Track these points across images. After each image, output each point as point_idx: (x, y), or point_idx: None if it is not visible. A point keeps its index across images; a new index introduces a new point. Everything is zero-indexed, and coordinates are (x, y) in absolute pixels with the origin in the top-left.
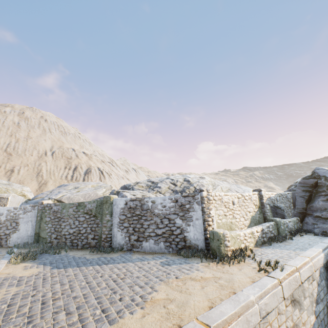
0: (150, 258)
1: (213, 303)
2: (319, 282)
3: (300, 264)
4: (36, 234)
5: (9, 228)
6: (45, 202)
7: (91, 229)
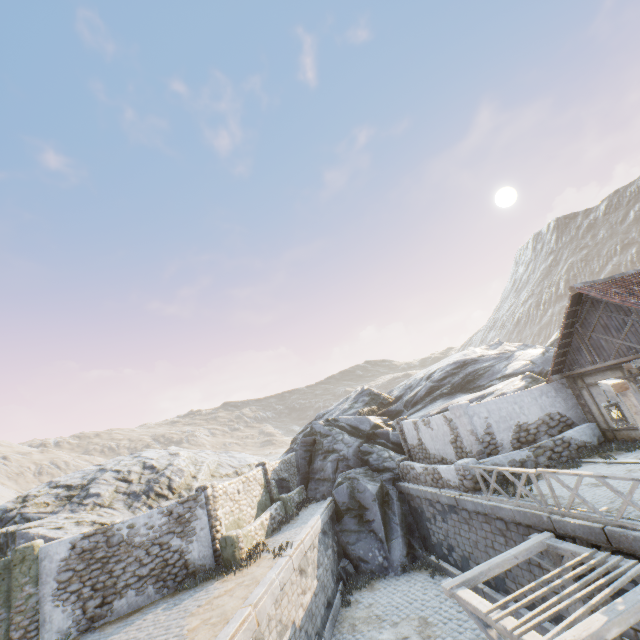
0: (141, 615)
1: (247, 597)
2: (319, 548)
3: (304, 536)
4: None
5: None
6: None
7: None
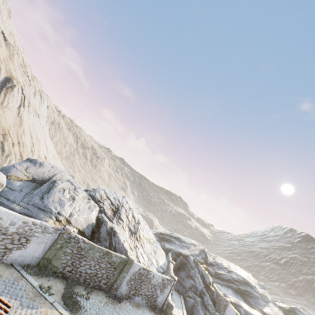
0: (144, 313)
1: None
2: None
3: None
4: (46, 260)
5: (15, 242)
6: (72, 231)
7: (107, 276)
